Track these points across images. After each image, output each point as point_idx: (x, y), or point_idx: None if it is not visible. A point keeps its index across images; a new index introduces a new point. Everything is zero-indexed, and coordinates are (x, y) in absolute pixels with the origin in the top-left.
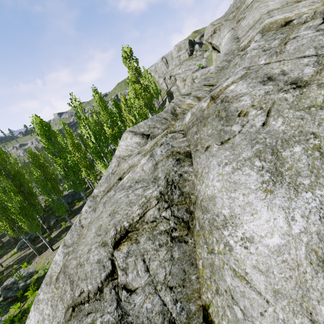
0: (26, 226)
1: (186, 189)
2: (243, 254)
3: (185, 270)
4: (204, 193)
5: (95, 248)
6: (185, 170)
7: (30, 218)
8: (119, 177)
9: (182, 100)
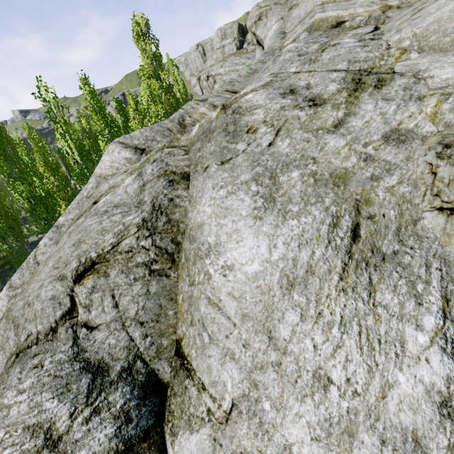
0: None
1: (176, 216)
2: (221, 282)
3: (161, 305)
4: (194, 220)
5: (50, 282)
6: (178, 194)
7: None
8: (95, 201)
9: (195, 107)
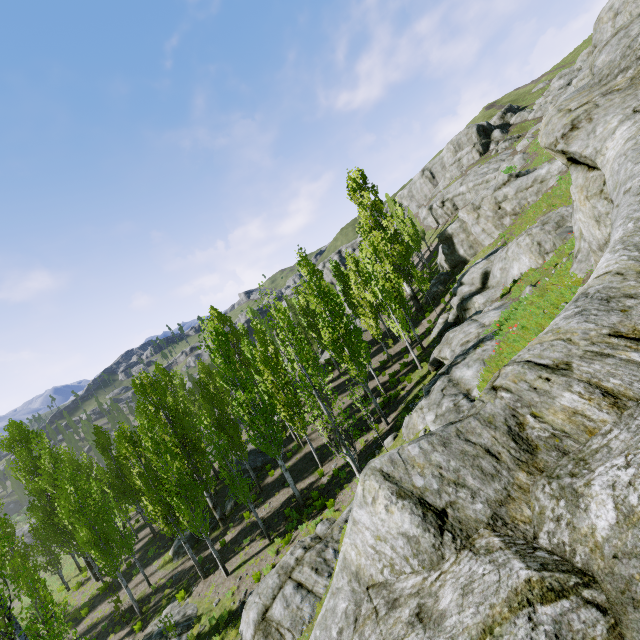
0: (185, 518)
1: None
2: None
3: None
4: None
5: None
6: None
7: (192, 504)
8: None
9: (541, 388)
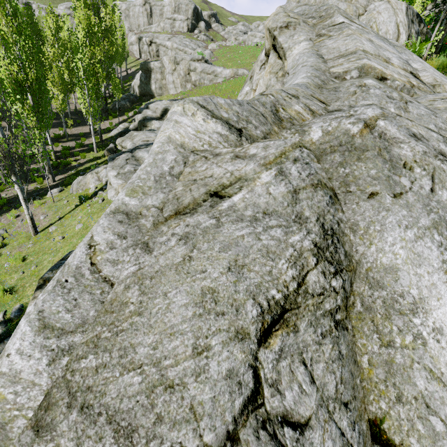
0: None
1: (347, 247)
2: (437, 350)
3: (352, 373)
4: (374, 259)
5: (223, 345)
6: (340, 217)
7: None
8: (212, 192)
9: (288, 100)
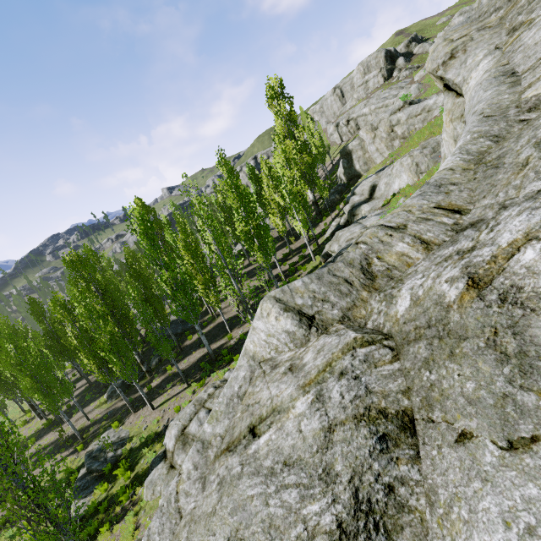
0: (118, 369)
1: (404, 536)
2: None
3: None
4: None
5: None
6: (401, 474)
7: (123, 358)
8: (251, 426)
9: (386, 241)
